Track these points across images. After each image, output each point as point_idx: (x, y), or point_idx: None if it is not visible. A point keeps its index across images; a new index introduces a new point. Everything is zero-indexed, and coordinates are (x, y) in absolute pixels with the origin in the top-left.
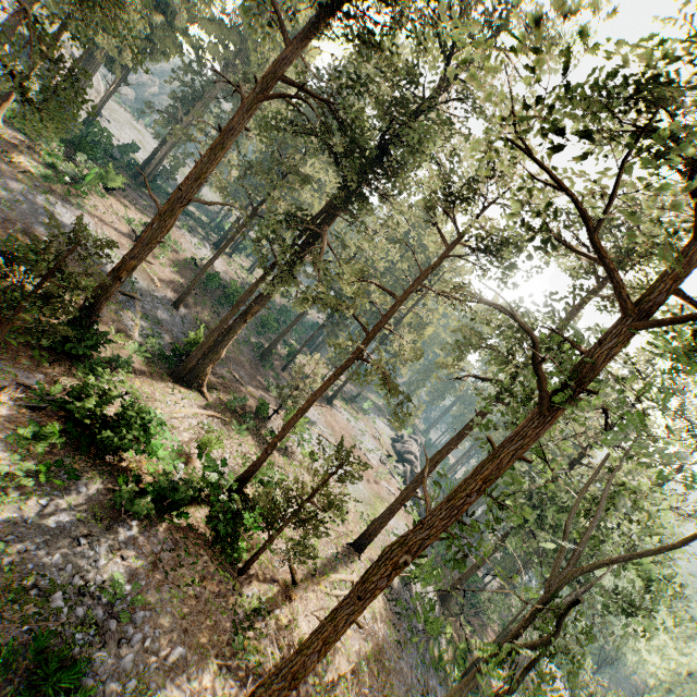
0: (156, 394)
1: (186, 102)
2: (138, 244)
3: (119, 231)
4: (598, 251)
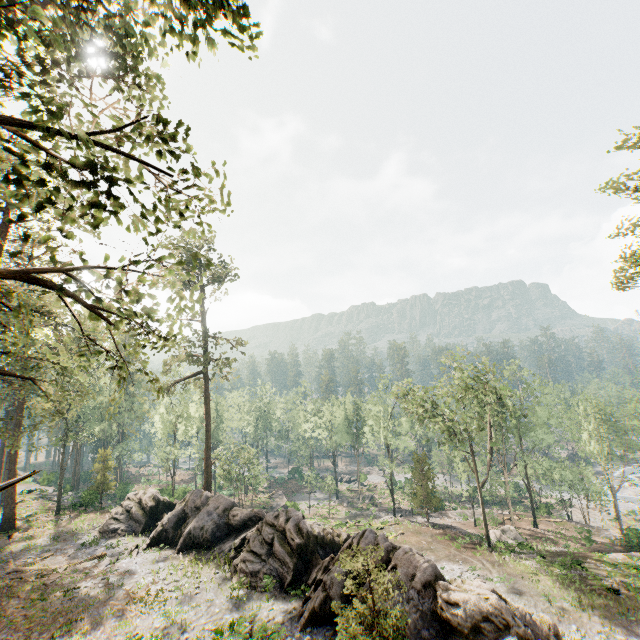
0: None
1: None
2: None
3: None
4: None
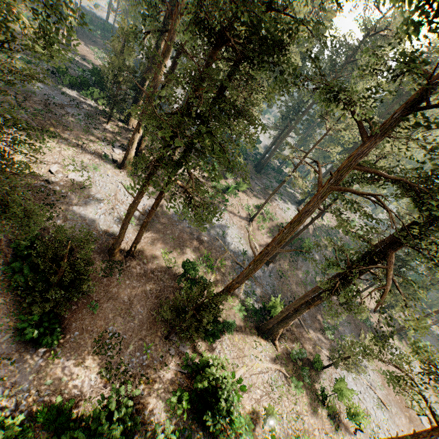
0: (245, 349)
1: (288, 117)
2: (241, 275)
3: (241, 217)
4: None
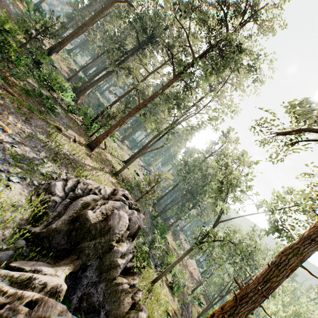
0: None
1: (80, 11)
2: (69, 36)
3: (50, 46)
4: (189, 42)
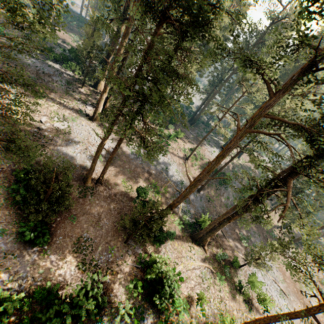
0: (182, 252)
1: (214, 84)
2: (180, 196)
3: (179, 157)
4: None
